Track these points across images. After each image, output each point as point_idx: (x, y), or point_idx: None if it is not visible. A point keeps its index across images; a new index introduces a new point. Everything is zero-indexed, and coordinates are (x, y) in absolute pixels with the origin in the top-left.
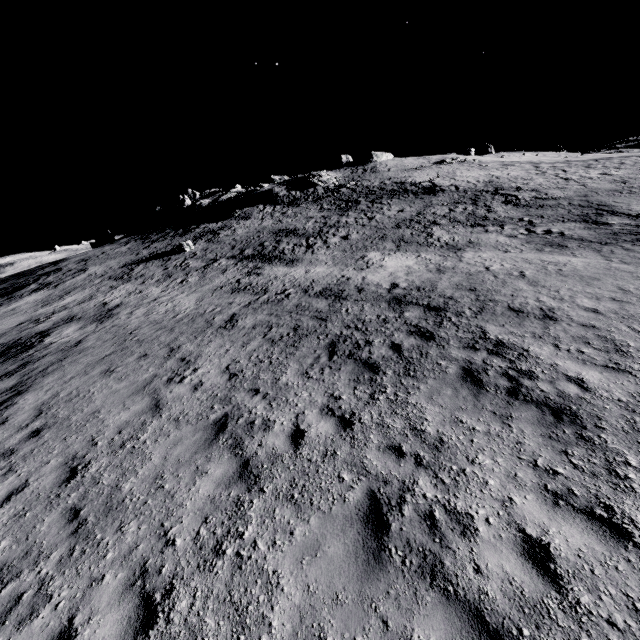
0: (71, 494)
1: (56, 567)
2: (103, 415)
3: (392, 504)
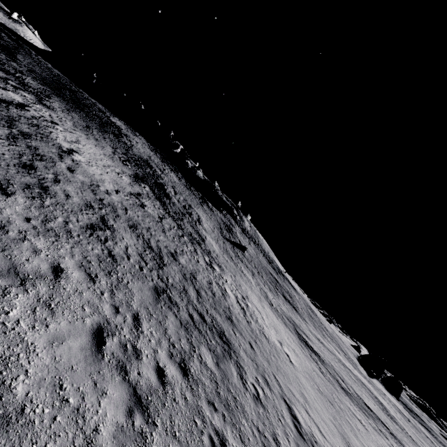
0: None
1: None
2: (387, 421)
3: None
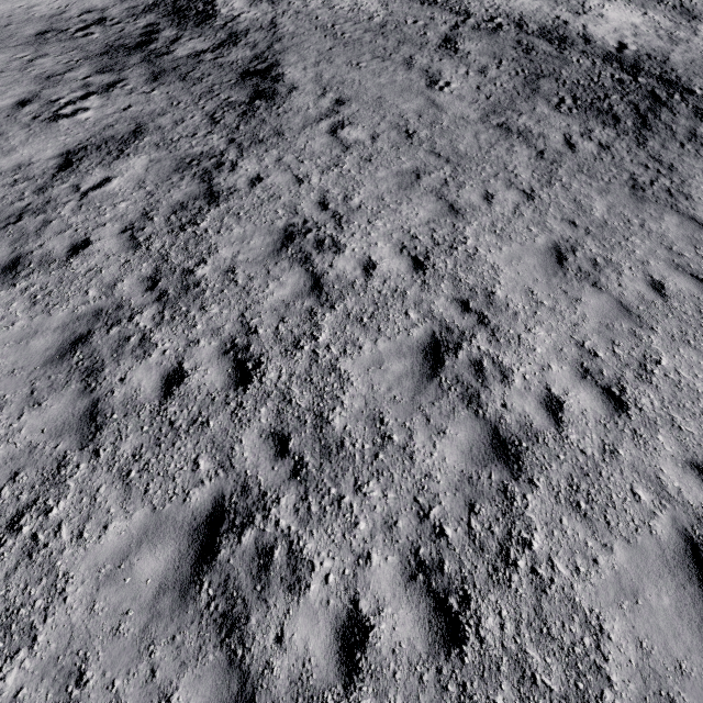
0: (421, 145)
1: (453, 173)
2: (391, 102)
3: (646, 185)
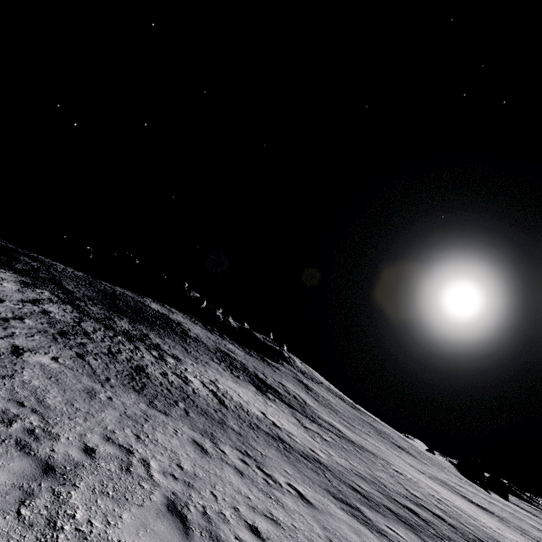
0: None
1: None
2: None
3: None
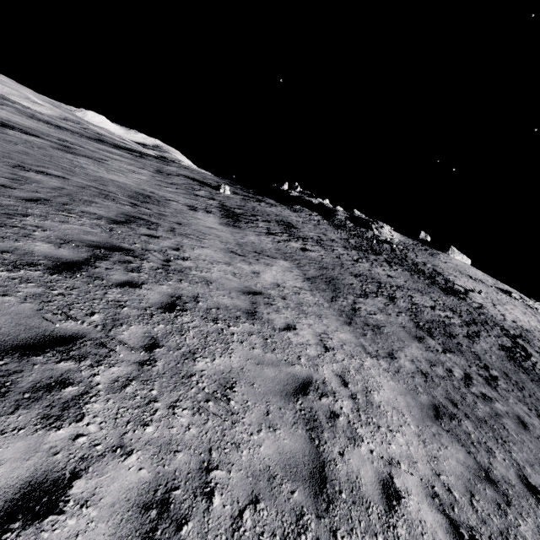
0: None
1: None
2: None
3: None
